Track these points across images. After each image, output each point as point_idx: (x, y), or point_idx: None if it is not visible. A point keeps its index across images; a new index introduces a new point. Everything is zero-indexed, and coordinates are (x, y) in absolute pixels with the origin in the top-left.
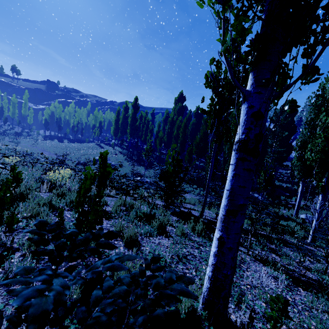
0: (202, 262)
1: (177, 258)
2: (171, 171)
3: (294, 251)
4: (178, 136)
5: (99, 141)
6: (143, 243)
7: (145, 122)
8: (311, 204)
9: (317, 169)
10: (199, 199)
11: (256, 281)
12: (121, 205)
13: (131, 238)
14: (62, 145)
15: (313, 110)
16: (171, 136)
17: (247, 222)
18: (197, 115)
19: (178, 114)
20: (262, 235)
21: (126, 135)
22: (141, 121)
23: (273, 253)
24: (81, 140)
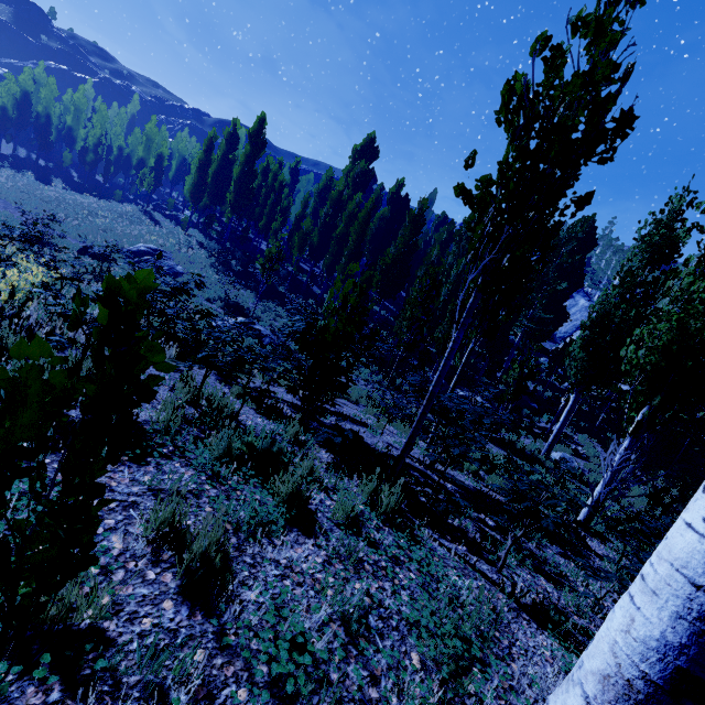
0: (408, 636)
1: (341, 630)
2: (333, 332)
3: (587, 576)
4: (345, 239)
5: (152, 204)
6: (241, 571)
7: (275, 186)
8: (573, 434)
9: (640, 386)
10: (368, 392)
11: (540, 700)
12: (185, 405)
13: (207, 550)
14: (47, 193)
15: (641, 251)
16: (330, 235)
17: (469, 468)
18: (394, 201)
19: (355, 188)
20: (502, 507)
21: (221, 207)
22: (264, 180)
23: (539, 571)
24: (102, 190)
